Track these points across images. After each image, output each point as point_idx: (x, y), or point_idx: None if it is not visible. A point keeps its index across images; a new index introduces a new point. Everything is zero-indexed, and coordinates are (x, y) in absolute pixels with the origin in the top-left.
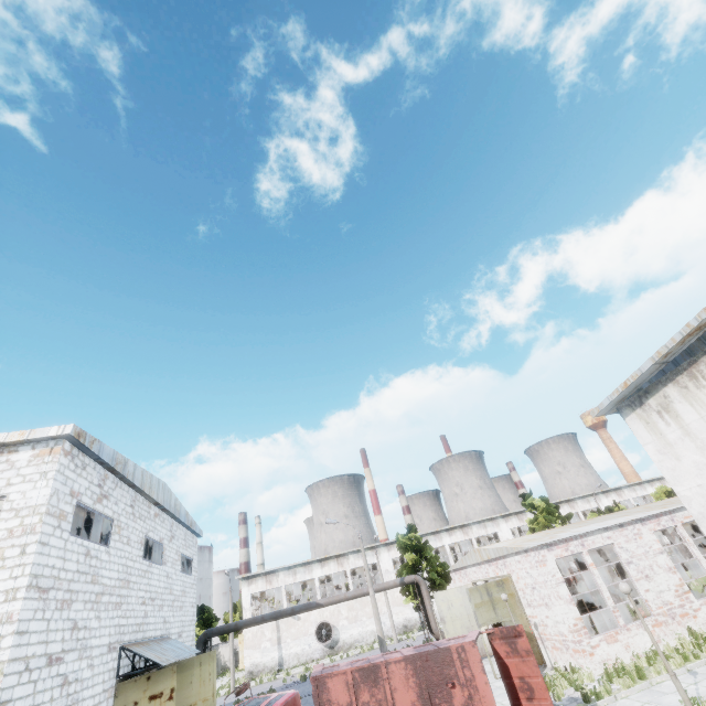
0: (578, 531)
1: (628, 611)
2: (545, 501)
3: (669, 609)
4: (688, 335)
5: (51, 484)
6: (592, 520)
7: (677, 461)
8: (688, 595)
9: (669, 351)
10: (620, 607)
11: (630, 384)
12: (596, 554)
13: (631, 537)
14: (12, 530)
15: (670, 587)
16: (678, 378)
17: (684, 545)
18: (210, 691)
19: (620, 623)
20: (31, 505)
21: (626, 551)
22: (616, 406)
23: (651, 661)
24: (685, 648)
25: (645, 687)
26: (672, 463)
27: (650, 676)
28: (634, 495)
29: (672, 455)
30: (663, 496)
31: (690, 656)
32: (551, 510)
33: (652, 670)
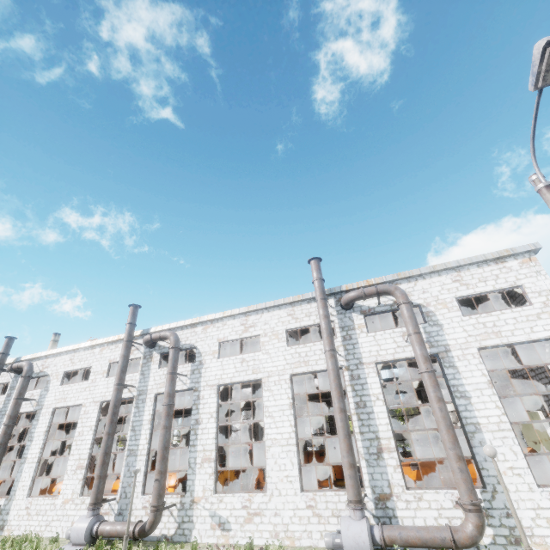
0: None
1: None
2: None
3: None
4: None
5: (548, 278)
6: None
7: None
8: None
9: None
10: None
11: None
12: None
13: None
14: (544, 302)
15: None
16: None
17: None
18: (545, 435)
19: None
20: (545, 289)
21: None
22: None
23: None
24: None
25: None
26: None
27: None
28: None
29: None
30: None
31: None
32: None
33: None
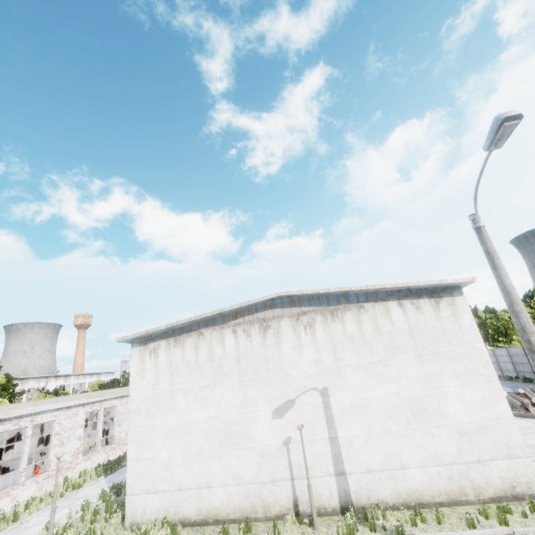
0: (35, 409)
1: (31, 470)
2: (9, 378)
3: (62, 465)
4: (188, 322)
5: None
6: (47, 400)
7: (142, 379)
8: (80, 454)
9: (176, 325)
10: (27, 468)
11: (150, 332)
12: (34, 427)
13: (70, 416)
14: None
15: (72, 450)
16: (170, 339)
17: (94, 421)
18: None
19: (21, 481)
20: None
21: (61, 425)
22: (133, 340)
23: (31, 505)
24: (57, 491)
25: (16, 527)
26: (139, 380)
27: (22, 518)
28: (76, 382)
29: (142, 375)
30: (97, 387)
31: (57, 496)
32: (9, 386)
33: (27, 512)
